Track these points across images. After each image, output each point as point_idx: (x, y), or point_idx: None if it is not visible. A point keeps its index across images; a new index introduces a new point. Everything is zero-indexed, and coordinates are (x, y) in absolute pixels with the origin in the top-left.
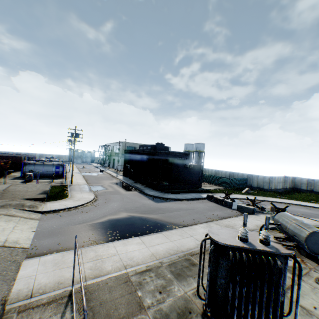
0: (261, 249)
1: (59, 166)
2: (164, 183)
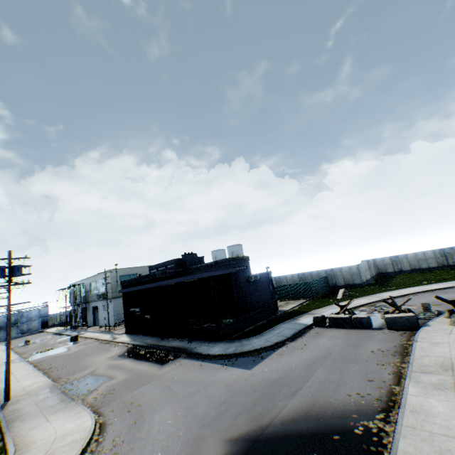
0: None
1: None
2: (223, 321)
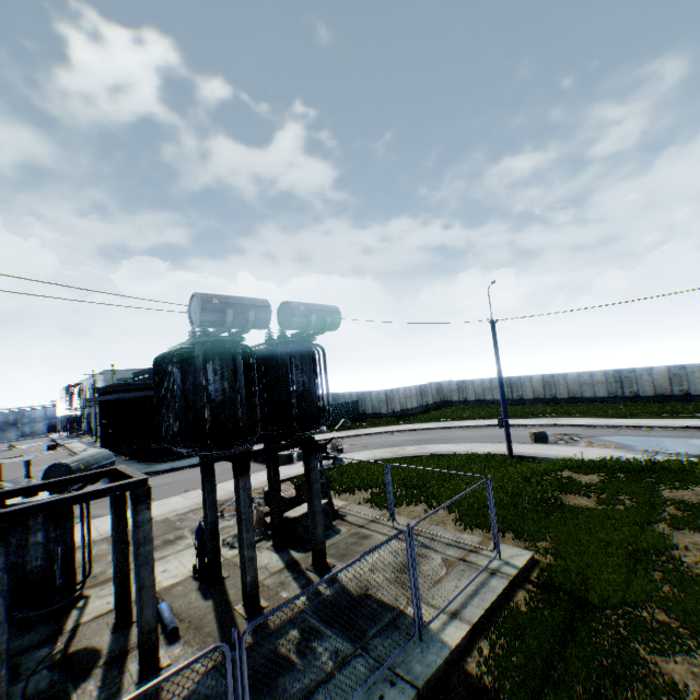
0: None
1: None
2: None
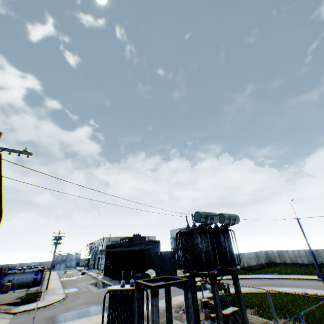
0: (126, 288)
1: (38, 271)
2: (137, 274)
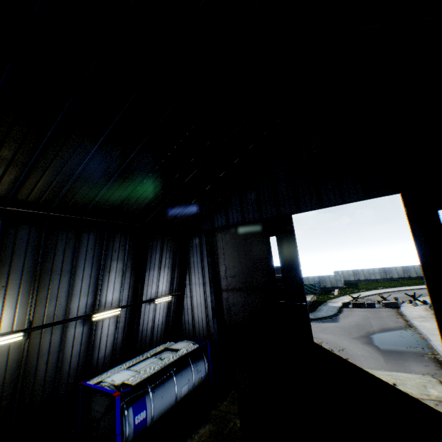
0: None
1: None
2: None
